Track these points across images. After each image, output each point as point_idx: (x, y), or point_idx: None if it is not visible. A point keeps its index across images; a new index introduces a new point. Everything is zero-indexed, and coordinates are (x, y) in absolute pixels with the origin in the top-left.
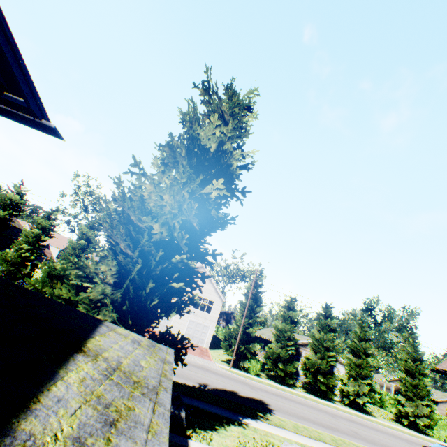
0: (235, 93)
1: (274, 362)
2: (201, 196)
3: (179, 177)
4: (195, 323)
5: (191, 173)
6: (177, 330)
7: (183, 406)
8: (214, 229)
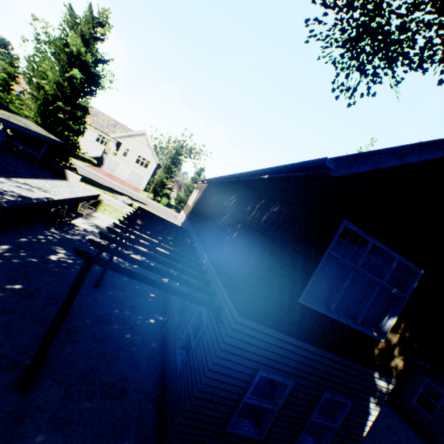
0: (92, 12)
1: (180, 203)
2: (73, 76)
3: (54, 65)
4: (136, 173)
5: (70, 61)
6: (122, 175)
7: (76, 171)
8: (90, 96)
